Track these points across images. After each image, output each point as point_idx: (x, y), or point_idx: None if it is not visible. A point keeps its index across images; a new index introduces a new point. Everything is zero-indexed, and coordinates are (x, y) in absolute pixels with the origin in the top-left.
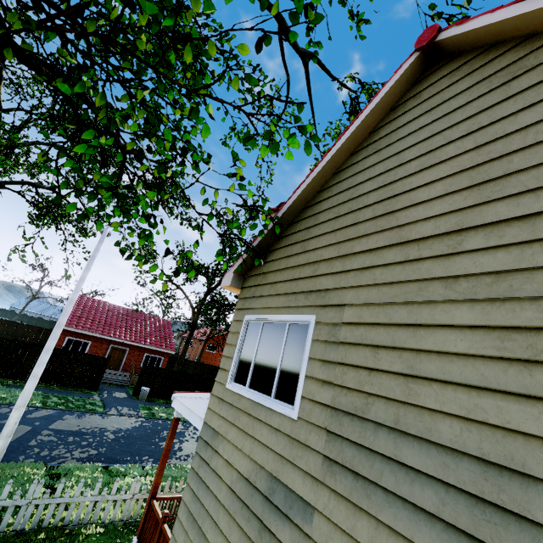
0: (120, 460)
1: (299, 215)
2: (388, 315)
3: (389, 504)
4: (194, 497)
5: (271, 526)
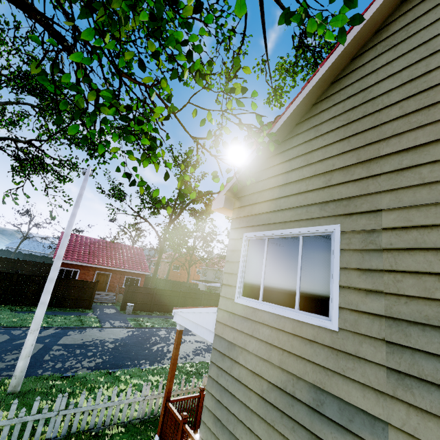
0: (123, 365)
1: (293, 131)
2: None
3: None
4: (218, 404)
5: (327, 438)
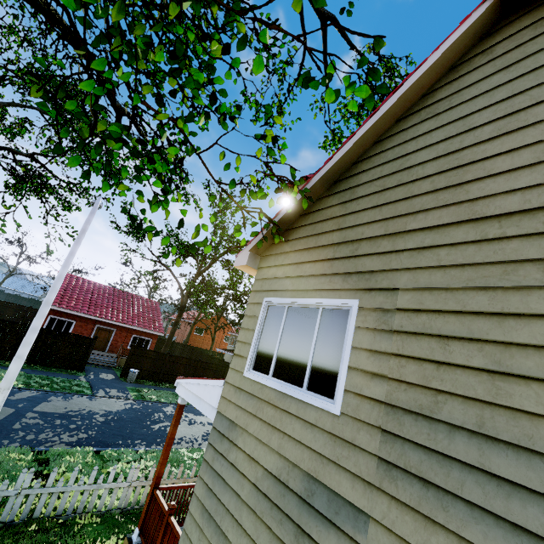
0: (112, 444)
1: (330, 189)
2: (460, 301)
3: (476, 520)
4: (209, 492)
5: (312, 532)
